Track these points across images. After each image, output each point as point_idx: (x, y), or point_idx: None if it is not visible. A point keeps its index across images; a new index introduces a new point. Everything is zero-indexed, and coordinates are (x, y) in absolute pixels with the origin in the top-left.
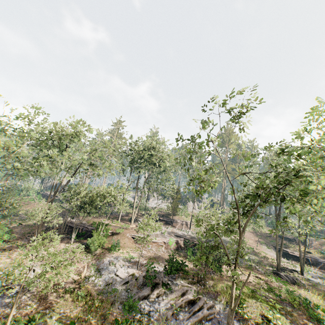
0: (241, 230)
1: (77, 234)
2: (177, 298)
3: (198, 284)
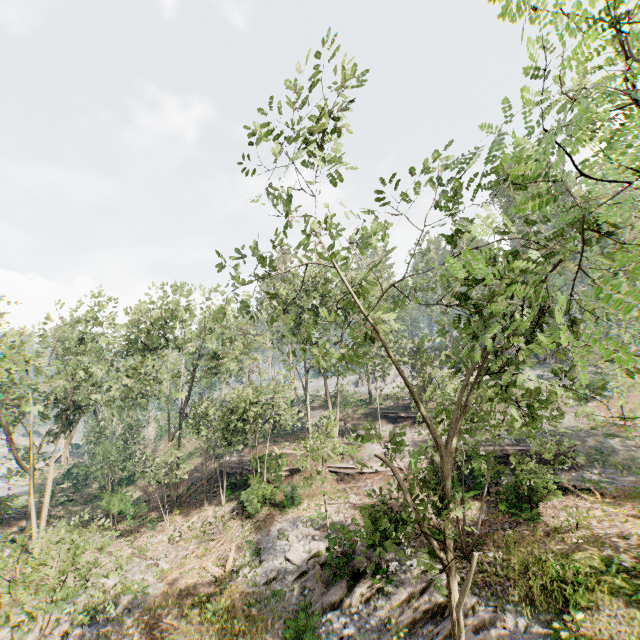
0: (435, 437)
1: (232, 485)
2: (408, 603)
3: (466, 560)
